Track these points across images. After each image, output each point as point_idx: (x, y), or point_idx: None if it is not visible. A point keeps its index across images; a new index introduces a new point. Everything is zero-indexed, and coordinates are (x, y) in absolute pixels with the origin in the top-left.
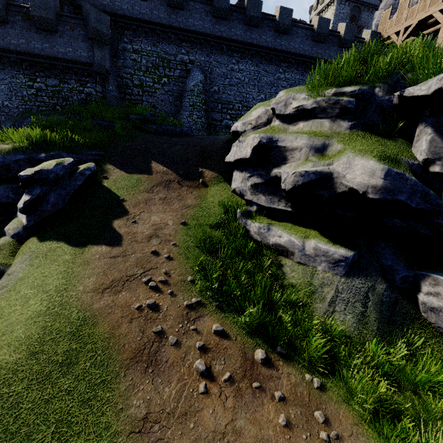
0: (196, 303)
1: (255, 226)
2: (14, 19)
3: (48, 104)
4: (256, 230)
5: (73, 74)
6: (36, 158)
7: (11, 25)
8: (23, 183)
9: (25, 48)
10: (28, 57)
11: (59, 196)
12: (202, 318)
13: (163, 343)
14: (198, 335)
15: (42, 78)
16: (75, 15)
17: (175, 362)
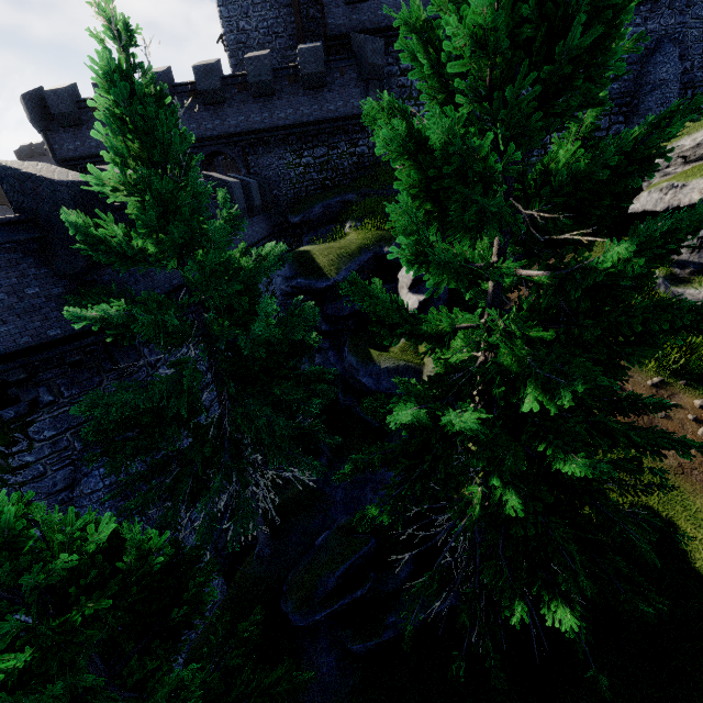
0: (659, 382)
1: (697, 292)
2: (281, 86)
3: (317, 181)
4: (699, 297)
5: (342, 134)
6: (380, 253)
7: (278, 96)
8: (415, 283)
9: (293, 119)
10: (296, 128)
11: (444, 291)
12: (676, 396)
13: (652, 416)
14: (682, 410)
15: (309, 150)
16: (345, 55)
17: (676, 430)
